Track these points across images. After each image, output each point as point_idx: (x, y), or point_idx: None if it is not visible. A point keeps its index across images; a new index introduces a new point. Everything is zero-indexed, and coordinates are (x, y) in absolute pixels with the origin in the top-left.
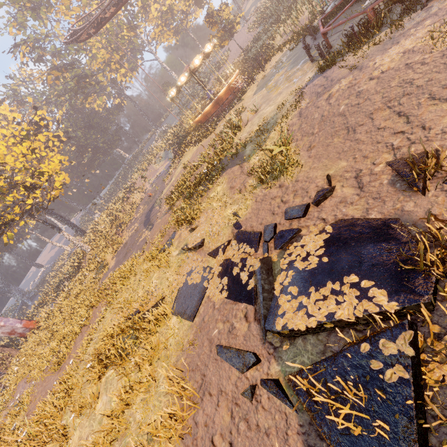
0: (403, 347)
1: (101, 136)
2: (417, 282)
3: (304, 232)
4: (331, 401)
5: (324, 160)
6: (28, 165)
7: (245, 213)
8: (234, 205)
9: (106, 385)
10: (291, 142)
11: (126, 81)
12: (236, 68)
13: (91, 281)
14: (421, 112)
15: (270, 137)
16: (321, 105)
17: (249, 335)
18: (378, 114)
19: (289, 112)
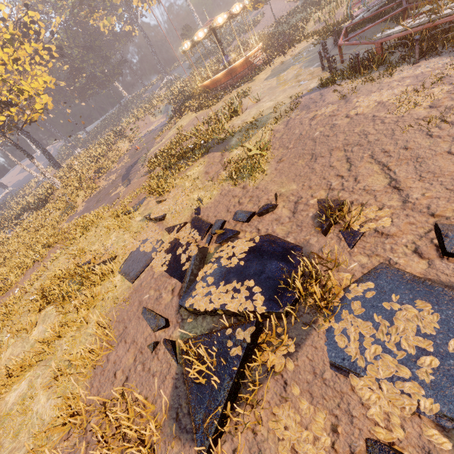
0: (246, 336)
1: (100, 64)
2: (285, 297)
3: (241, 236)
4: (195, 360)
5: (283, 178)
6: (7, 77)
7: (208, 201)
8: (202, 191)
9: (44, 318)
10: (269, 149)
11: (142, 7)
12: (262, 38)
13: (55, 219)
14: (360, 165)
15: (256, 136)
16: (304, 123)
17: (169, 305)
18: (336, 152)
19: (281, 116)
